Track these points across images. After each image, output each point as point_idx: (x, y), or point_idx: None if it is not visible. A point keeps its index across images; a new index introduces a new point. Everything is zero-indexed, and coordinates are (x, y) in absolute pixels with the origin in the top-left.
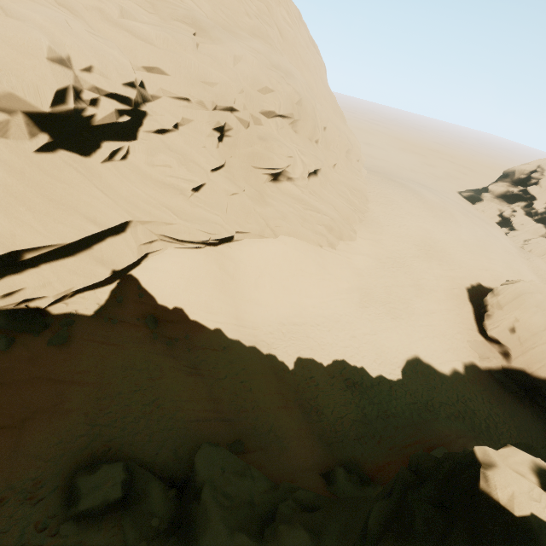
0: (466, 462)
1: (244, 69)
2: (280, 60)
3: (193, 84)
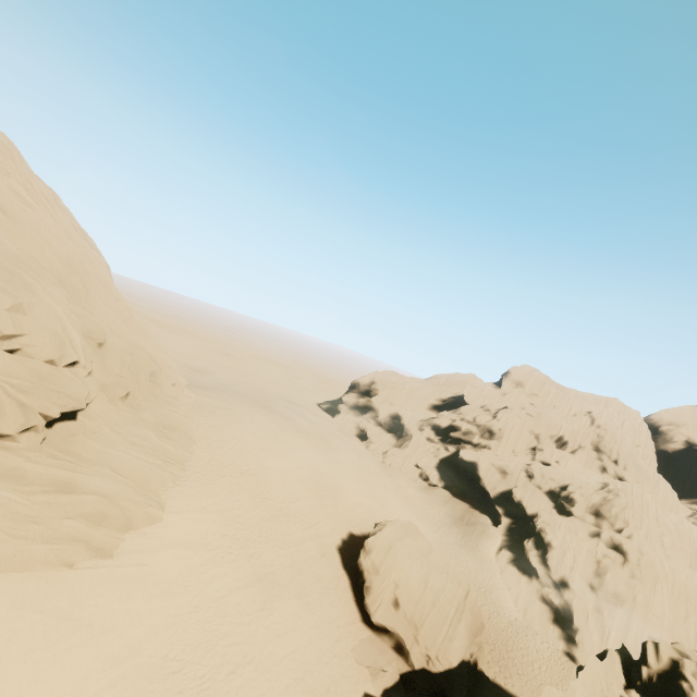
0: None
1: None
2: None
3: None
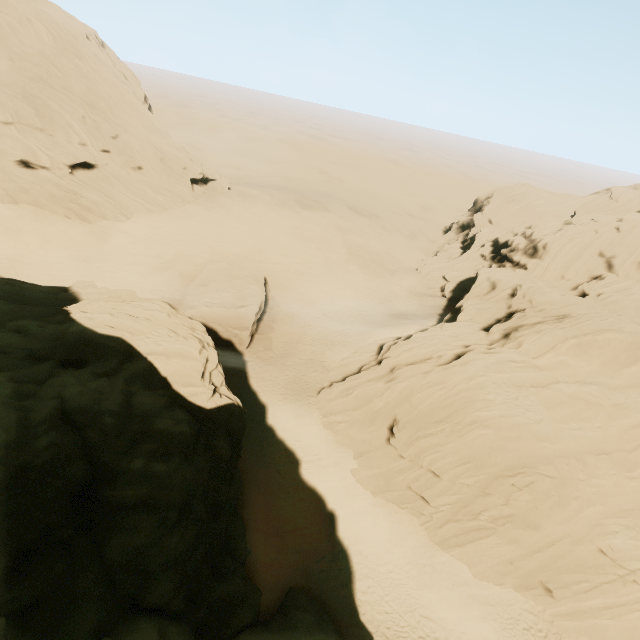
0: None
1: None
2: (32, 87)
3: None
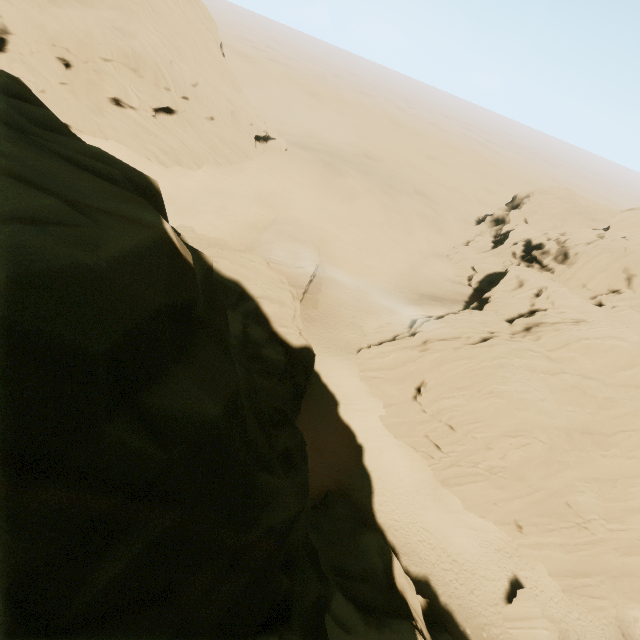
0: None
1: (79, 26)
2: (130, 26)
3: (36, 29)
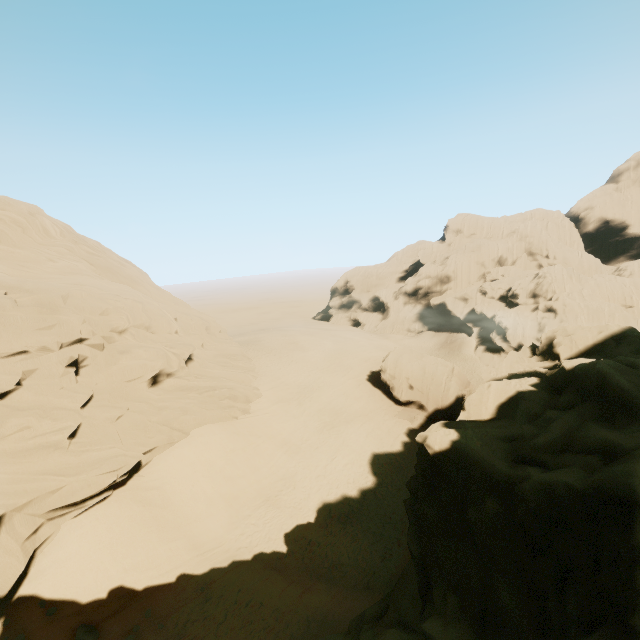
0: (420, 453)
1: (77, 303)
2: (105, 283)
3: (27, 336)
